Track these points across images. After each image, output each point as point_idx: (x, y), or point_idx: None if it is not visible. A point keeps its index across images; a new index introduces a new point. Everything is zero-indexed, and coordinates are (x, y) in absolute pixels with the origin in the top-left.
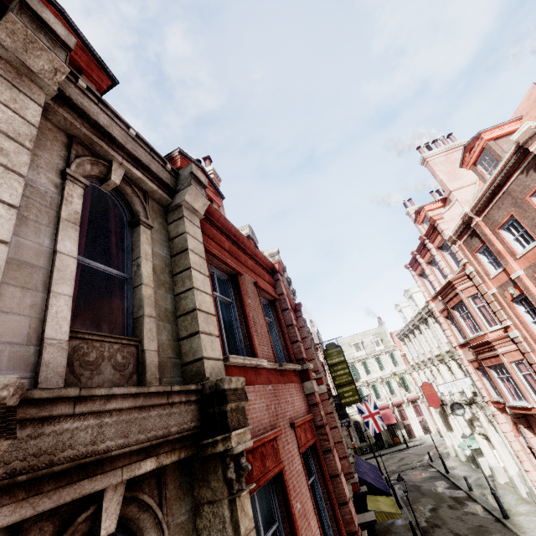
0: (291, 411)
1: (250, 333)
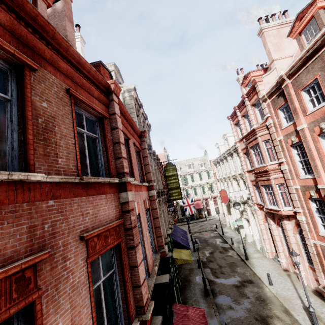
0: (89, 222)
1: (26, 140)
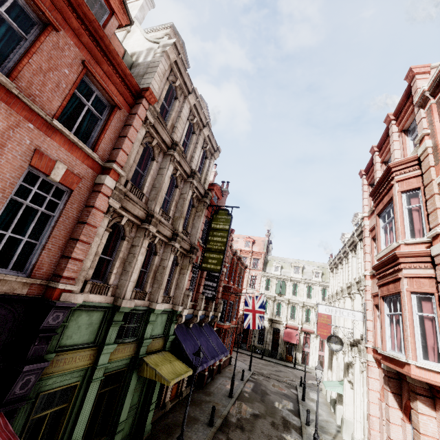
0: None
1: None
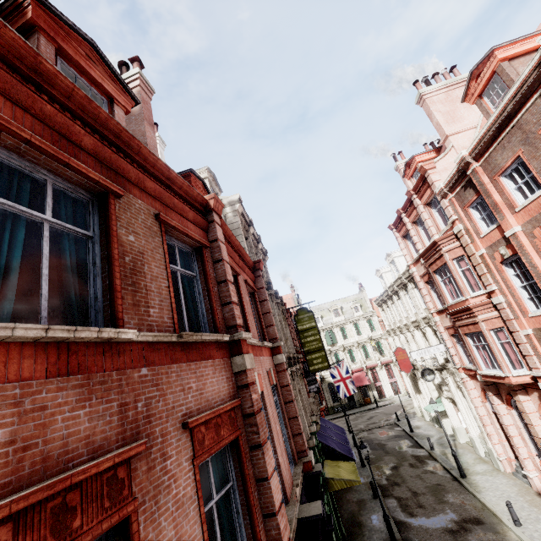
0: (193, 402)
1: (113, 286)
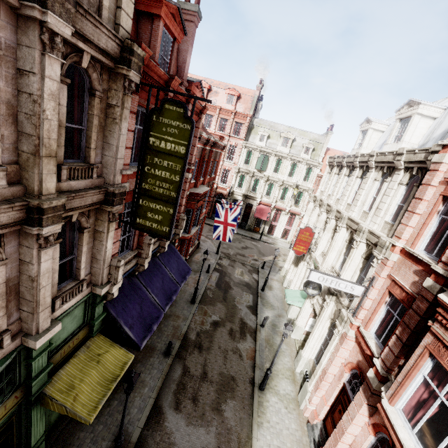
0: None
1: None
